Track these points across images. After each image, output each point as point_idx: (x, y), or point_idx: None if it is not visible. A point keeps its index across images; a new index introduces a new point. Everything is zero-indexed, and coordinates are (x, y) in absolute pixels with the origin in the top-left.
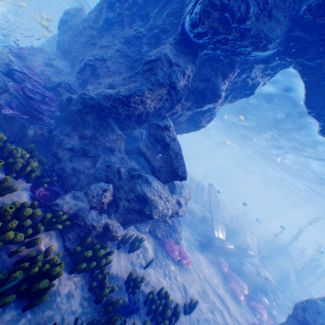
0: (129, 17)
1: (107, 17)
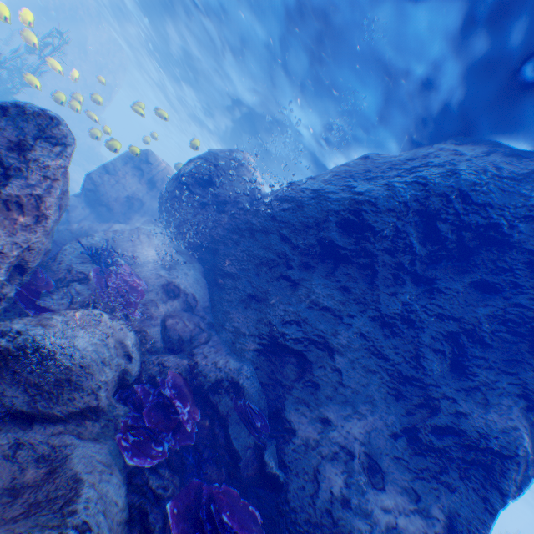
0: (391, 269)
1: (330, 238)
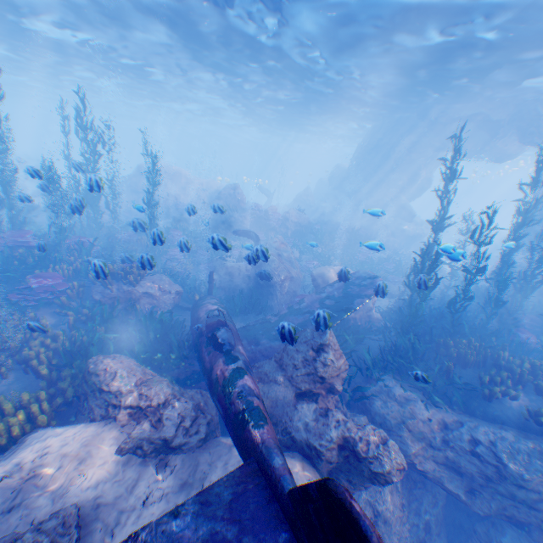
0: (367, 165)
1: (356, 168)
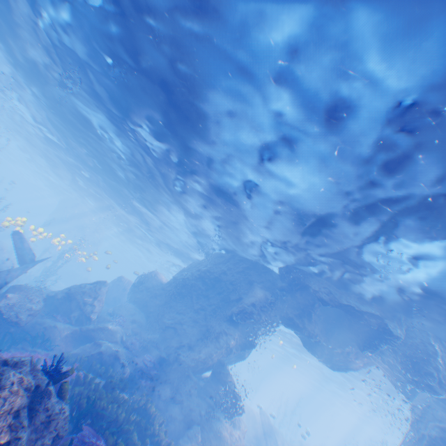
0: (196, 294)
1: (180, 290)
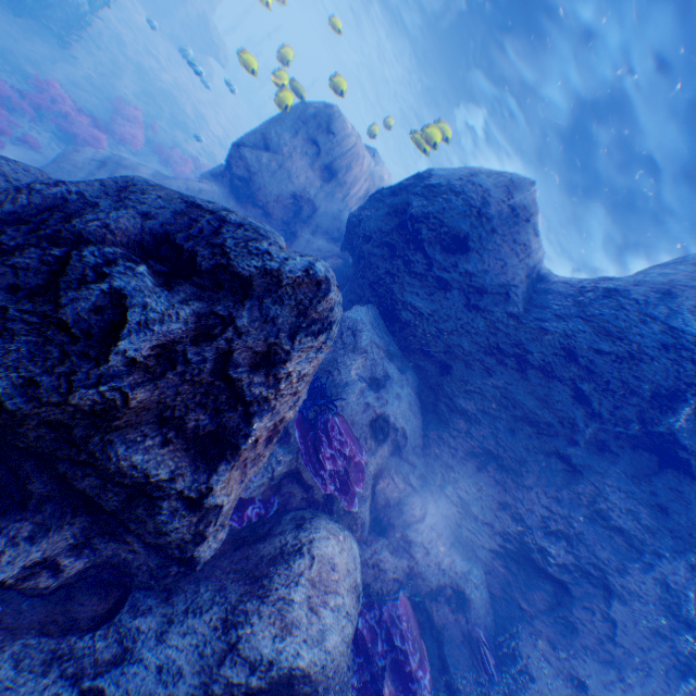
0: None
1: (669, 426)
